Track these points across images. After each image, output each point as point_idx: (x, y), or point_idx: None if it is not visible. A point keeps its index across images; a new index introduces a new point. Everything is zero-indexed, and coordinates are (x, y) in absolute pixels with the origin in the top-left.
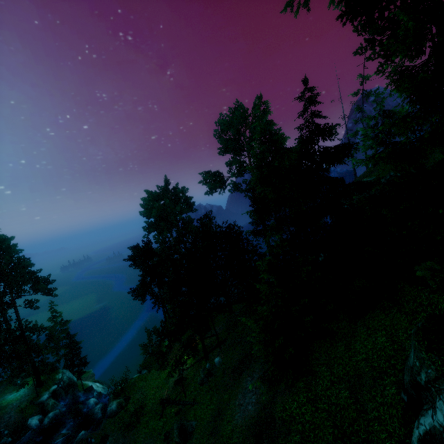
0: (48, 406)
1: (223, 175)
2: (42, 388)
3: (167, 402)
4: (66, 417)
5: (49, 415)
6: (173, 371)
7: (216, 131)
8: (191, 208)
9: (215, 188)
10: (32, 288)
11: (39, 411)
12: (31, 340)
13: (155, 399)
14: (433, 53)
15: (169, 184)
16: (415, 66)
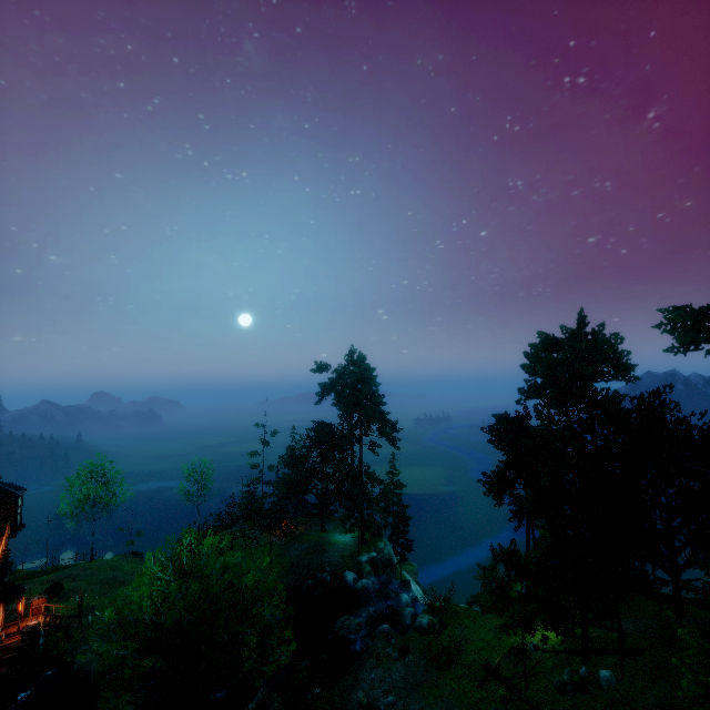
0: (364, 570)
1: None
2: (364, 547)
3: (494, 672)
4: (376, 597)
5: (363, 580)
6: (511, 628)
7: None
8: (623, 374)
9: (695, 342)
10: (379, 429)
11: (355, 569)
12: (366, 487)
13: (478, 656)
14: None
15: (585, 325)
16: None
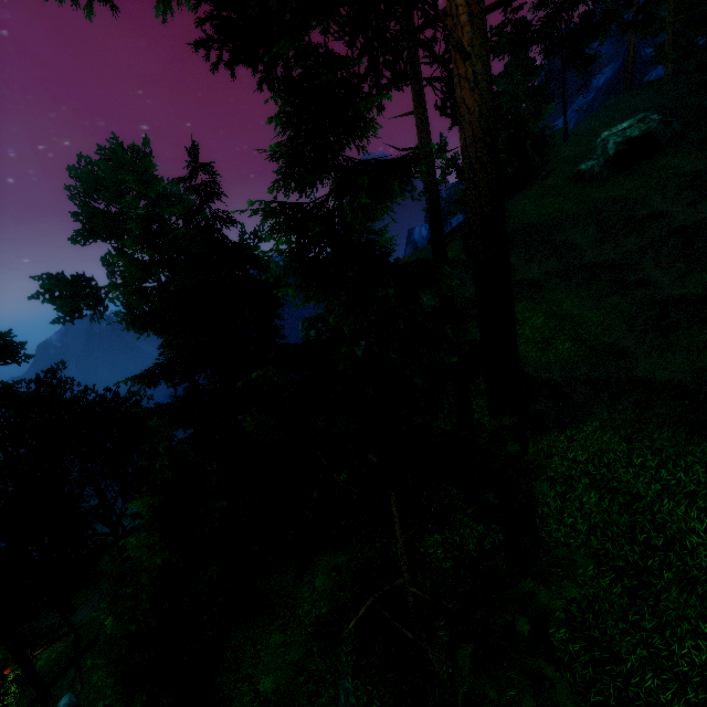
0: None
1: (96, 285)
2: None
3: None
4: None
5: None
6: None
7: (70, 189)
8: (12, 355)
9: (78, 310)
10: None
11: None
12: None
13: None
14: (336, 186)
15: None
16: (308, 203)
